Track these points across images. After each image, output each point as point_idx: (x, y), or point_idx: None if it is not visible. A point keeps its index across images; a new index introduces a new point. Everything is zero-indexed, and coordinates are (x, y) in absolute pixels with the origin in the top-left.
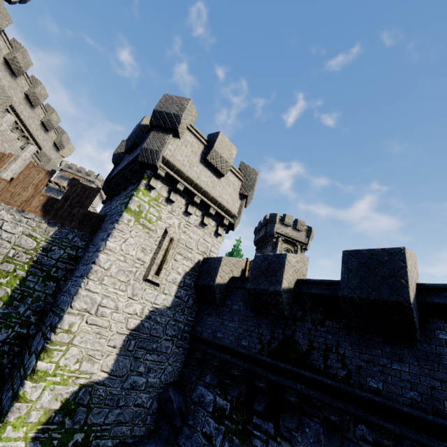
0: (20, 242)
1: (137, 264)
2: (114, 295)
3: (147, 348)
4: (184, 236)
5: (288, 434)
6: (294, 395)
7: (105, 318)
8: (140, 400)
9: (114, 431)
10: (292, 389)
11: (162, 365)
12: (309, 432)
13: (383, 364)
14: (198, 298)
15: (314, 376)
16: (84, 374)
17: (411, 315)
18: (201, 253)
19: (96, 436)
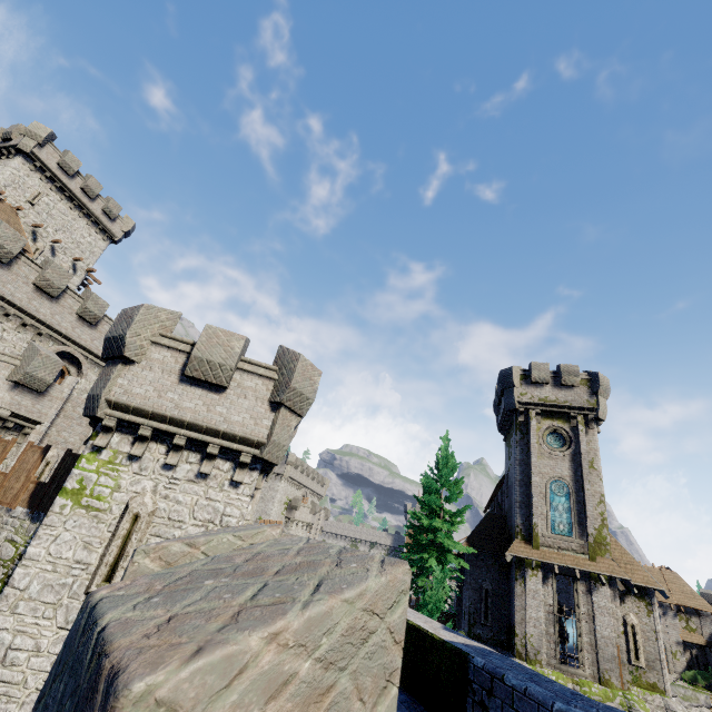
0: (2, 551)
1: (77, 570)
2: (35, 628)
3: None
4: (166, 503)
5: None
6: None
7: (18, 668)
8: None
9: None
10: None
11: None
12: None
13: None
14: None
15: None
16: None
17: None
18: (203, 524)
19: None
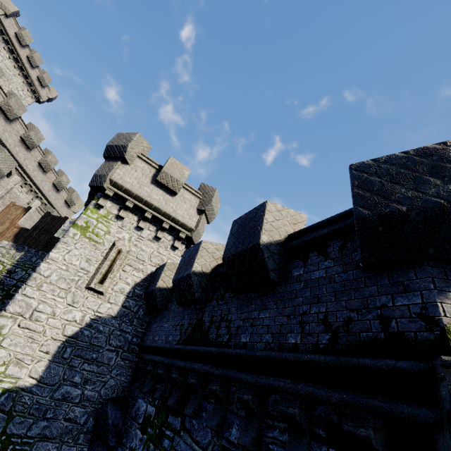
0: None
1: (81, 273)
2: (52, 301)
3: (86, 358)
4: (135, 249)
5: (189, 425)
6: (193, 377)
7: (40, 323)
8: (73, 414)
9: (37, 446)
10: (192, 370)
11: (102, 377)
12: (205, 416)
13: (254, 317)
14: (147, 308)
15: (206, 349)
16: (10, 378)
17: (262, 256)
18: (155, 265)
19: (14, 449)
